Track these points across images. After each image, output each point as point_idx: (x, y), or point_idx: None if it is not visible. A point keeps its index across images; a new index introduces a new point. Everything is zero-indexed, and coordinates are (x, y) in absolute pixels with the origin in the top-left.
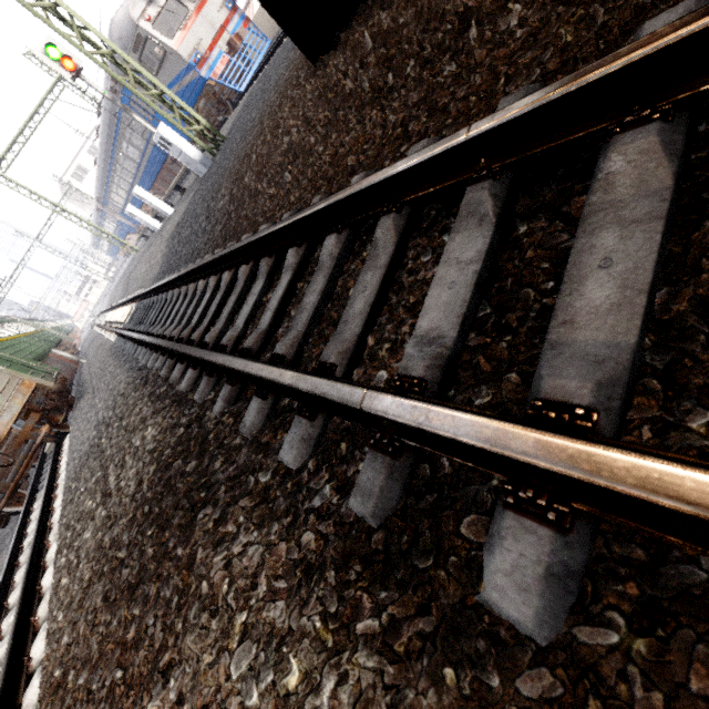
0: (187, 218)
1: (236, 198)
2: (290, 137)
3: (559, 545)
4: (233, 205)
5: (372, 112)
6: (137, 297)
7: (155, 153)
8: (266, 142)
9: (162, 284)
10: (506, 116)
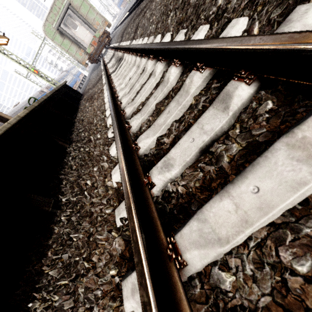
0: None
1: None
2: None
3: None
4: None
5: None
6: (131, 8)
7: None
8: None
9: None
10: None
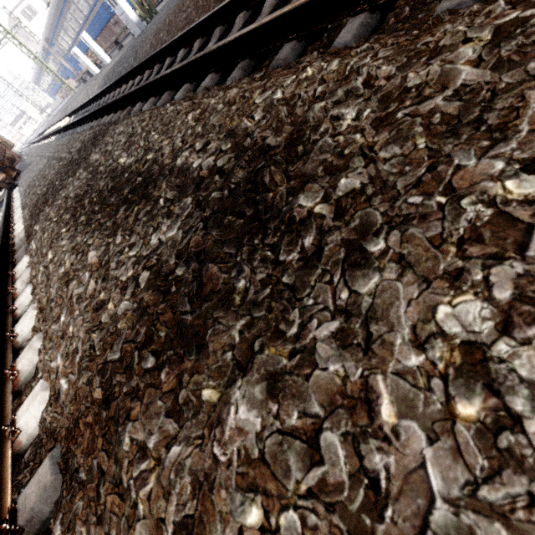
0: (121, 60)
1: (153, 46)
2: (186, 12)
3: (189, 86)
4: (151, 50)
5: (217, 4)
6: (76, 110)
7: (102, 11)
8: (175, 13)
9: (98, 93)
10: (223, 4)
